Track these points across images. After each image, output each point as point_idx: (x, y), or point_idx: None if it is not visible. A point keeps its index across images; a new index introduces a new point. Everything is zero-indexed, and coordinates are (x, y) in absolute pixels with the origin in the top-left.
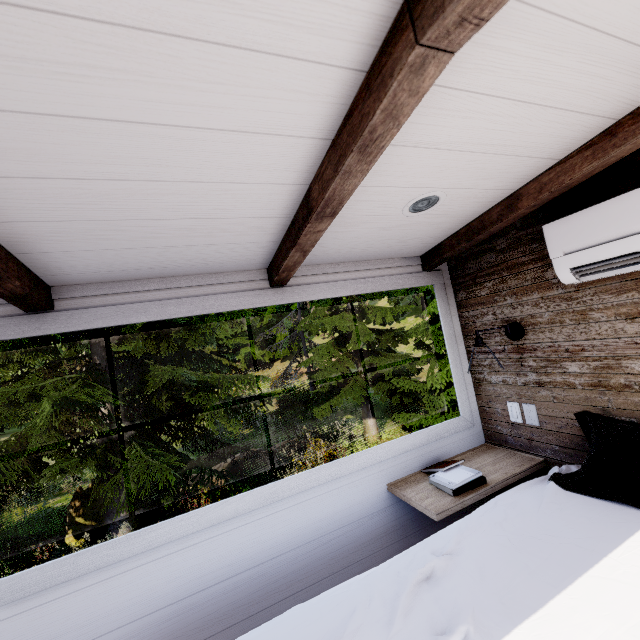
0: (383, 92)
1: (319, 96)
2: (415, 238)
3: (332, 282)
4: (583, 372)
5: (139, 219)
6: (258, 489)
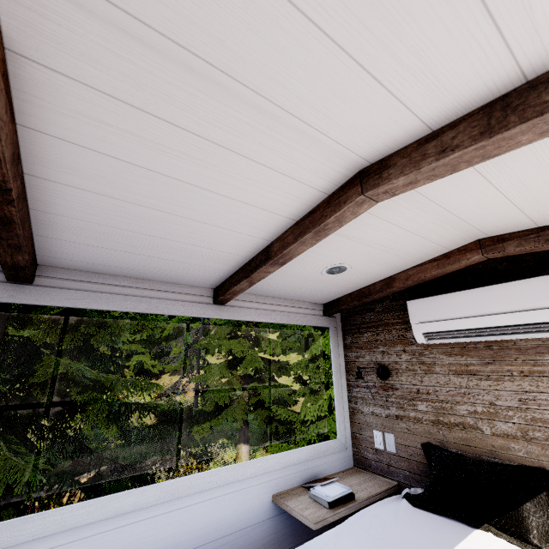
0: (338, 209)
1: (299, 198)
2: (324, 290)
3: (259, 309)
4: (428, 410)
5: (148, 234)
6: (161, 483)
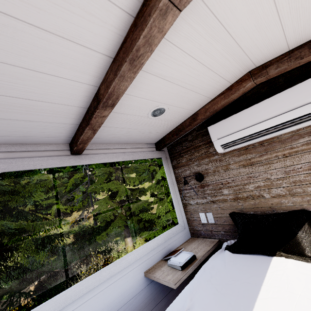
0: (145, 25)
1: (107, 24)
2: (153, 132)
3: (110, 153)
4: (230, 193)
5: None
6: (54, 298)
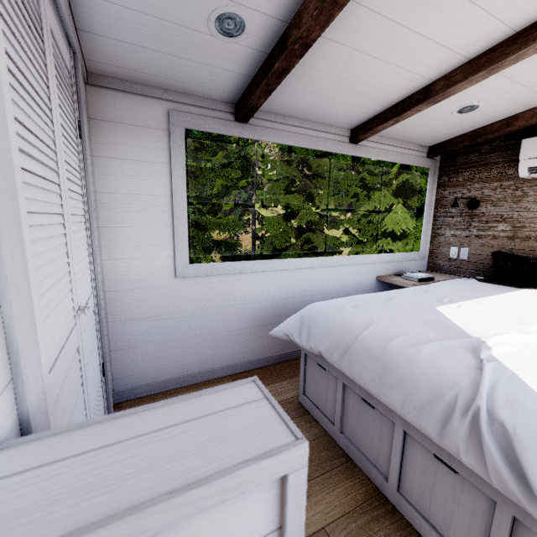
0: (524, 47)
1: (488, 37)
2: (440, 132)
3: (380, 149)
4: (506, 230)
5: (344, 78)
6: (322, 257)
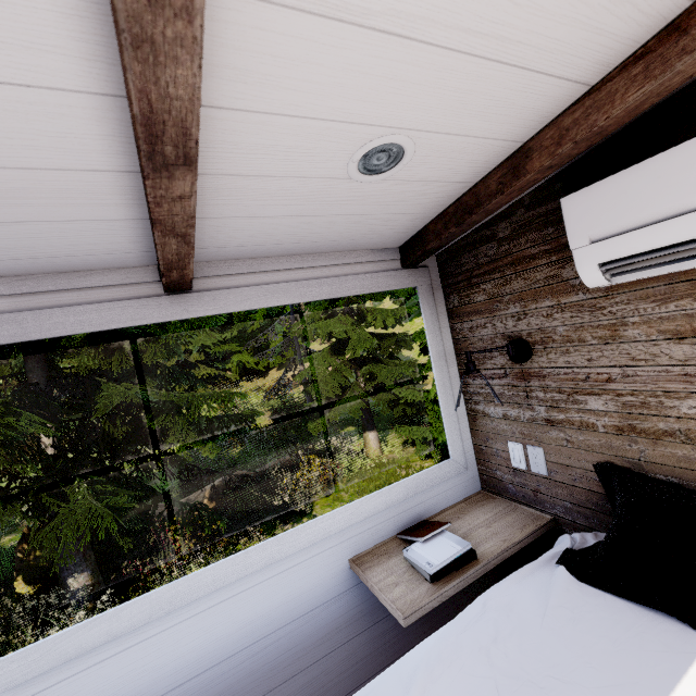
0: None
1: None
2: (384, 220)
3: (267, 285)
4: (608, 410)
5: None
6: (148, 595)
